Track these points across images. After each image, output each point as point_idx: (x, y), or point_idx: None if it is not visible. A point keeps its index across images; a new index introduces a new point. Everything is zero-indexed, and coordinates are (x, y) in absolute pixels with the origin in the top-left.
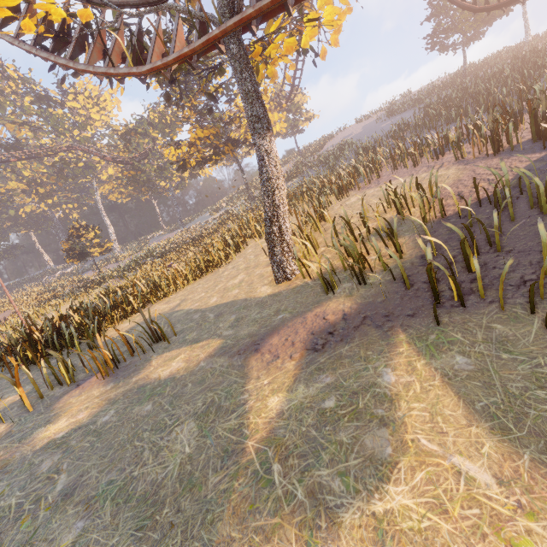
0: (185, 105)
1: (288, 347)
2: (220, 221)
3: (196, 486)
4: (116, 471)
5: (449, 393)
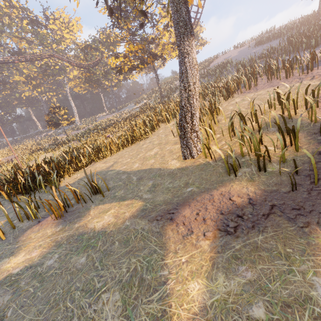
0: (123, 28)
1: (200, 223)
2: (141, 109)
3: None
4: None
5: None
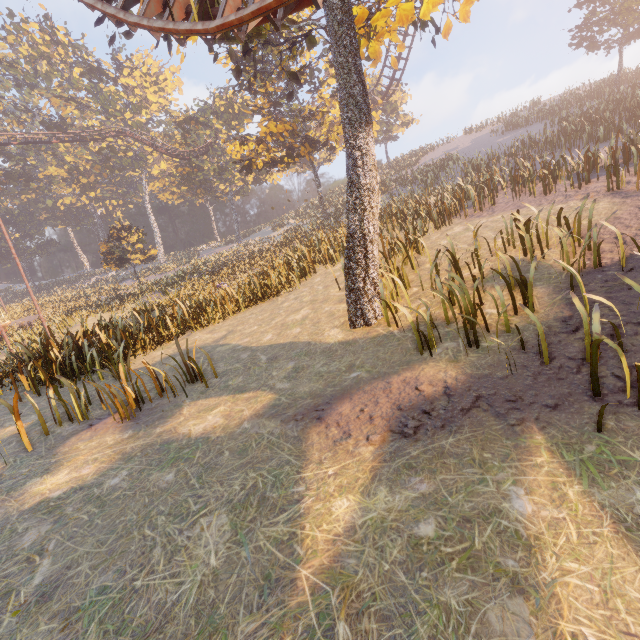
0: (258, 91)
1: (364, 422)
2: (284, 239)
3: (218, 632)
4: (113, 572)
5: (631, 556)
